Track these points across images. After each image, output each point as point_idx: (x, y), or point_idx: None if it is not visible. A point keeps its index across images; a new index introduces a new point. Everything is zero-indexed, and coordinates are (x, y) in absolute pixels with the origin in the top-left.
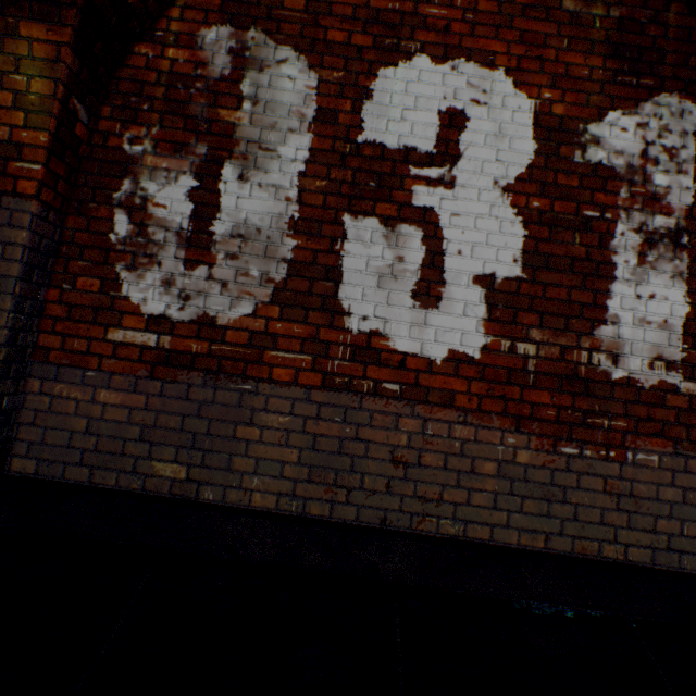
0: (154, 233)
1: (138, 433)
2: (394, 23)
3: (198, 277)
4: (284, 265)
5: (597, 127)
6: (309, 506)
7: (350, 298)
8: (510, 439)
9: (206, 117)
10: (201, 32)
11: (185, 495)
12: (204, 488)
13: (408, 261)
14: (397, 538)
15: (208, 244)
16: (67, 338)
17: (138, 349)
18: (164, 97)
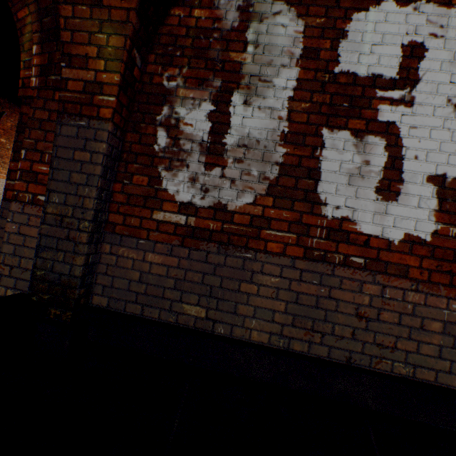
0: (184, 144)
1: (173, 284)
2: None
3: (214, 176)
4: (276, 167)
5: None
6: (292, 343)
7: (326, 192)
8: (454, 305)
9: (220, 59)
10: None
11: (204, 328)
12: (218, 325)
13: (373, 164)
14: (363, 374)
15: (221, 151)
16: (127, 217)
17: (173, 226)
18: (191, 45)
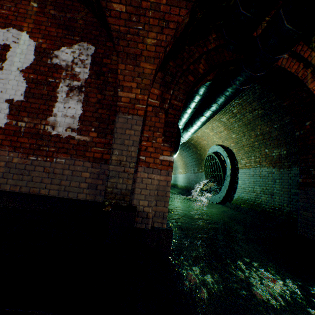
0: None
1: None
2: None
3: None
4: None
5: (58, 52)
6: None
7: None
8: (12, 154)
9: None
10: None
11: None
12: None
13: None
14: None
15: None
16: None
17: None
18: None
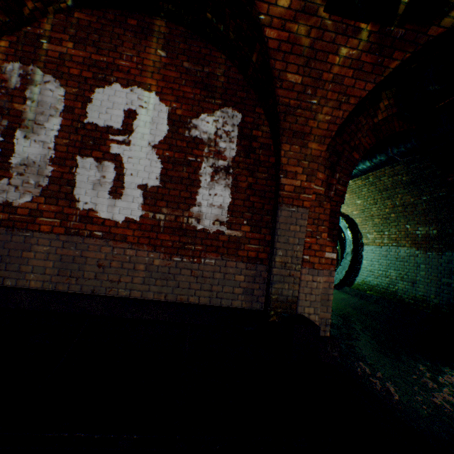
0: None
1: None
2: (104, 67)
3: (3, 184)
4: (47, 179)
5: (196, 121)
6: (58, 286)
7: (80, 194)
8: (152, 255)
9: (7, 107)
10: (5, 65)
11: None
12: (7, 280)
13: (108, 178)
14: (95, 297)
15: (8, 168)
16: None
17: None
18: None
